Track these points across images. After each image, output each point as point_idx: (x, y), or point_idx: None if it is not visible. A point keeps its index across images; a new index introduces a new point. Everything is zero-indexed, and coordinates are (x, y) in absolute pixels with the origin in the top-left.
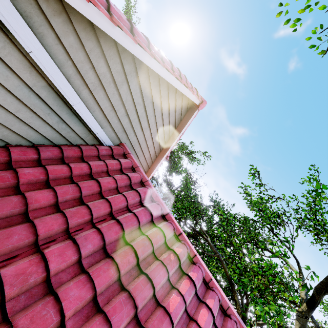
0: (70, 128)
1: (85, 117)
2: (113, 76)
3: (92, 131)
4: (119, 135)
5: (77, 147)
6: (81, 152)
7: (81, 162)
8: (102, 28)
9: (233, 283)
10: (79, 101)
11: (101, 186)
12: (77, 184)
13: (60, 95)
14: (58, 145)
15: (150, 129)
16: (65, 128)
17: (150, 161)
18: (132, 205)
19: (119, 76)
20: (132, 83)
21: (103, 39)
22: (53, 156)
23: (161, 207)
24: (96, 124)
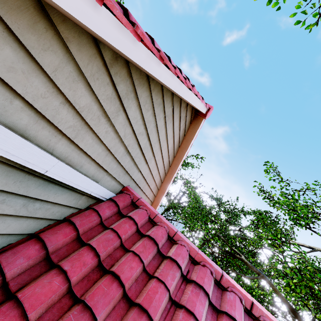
0: (50, 203)
1: (70, 180)
2: (102, 106)
3: (84, 192)
4: (120, 180)
5: (66, 223)
6: (75, 230)
7: (80, 248)
8: (72, 11)
9: (295, 310)
10: (54, 162)
11: (123, 282)
12: (83, 302)
13: (15, 165)
14: (35, 232)
15: (155, 157)
16: (40, 206)
17: (156, 189)
18: (175, 289)
19: (111, 104)
20: (130, 109)
21: (75, 44)
22: (29, 262)
23: (209, 270)
24: (88, 181)
